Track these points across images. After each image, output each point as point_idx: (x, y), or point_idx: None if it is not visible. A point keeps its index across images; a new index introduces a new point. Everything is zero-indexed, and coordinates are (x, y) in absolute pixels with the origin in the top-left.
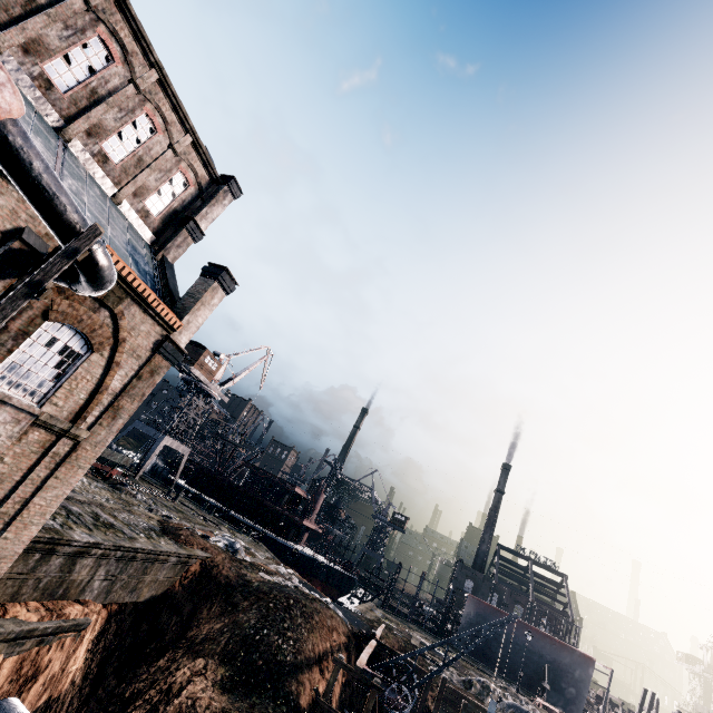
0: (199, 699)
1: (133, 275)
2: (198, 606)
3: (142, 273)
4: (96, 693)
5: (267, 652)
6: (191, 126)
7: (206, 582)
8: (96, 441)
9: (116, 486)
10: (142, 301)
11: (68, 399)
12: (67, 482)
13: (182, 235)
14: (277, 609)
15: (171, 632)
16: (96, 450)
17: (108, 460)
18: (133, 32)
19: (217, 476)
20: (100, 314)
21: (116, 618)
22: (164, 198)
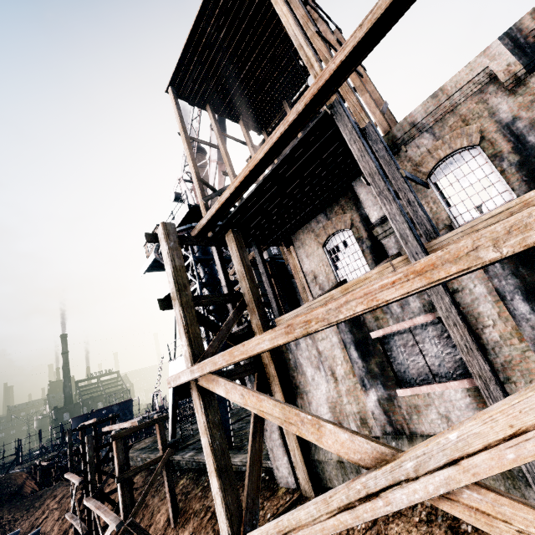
0: None
1: None
2: None
3: None
4: None
5: (8, 492)
6: None
7: None
8: None
9: None
10: None
11: None
12: None
13: None
14: None
15: None
16: None
17: None
18: None
19: None
20: None
21: None
22: None
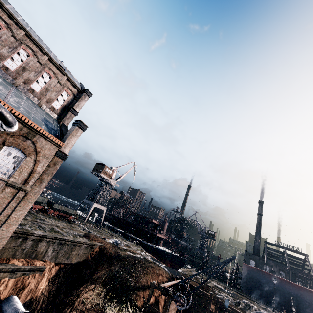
0: (87, 298)
1: (36, 126)
2: (98, 265)
3: (49, 128)
4: (55, 300)
5: (121, 281)
6: (65, 73)
7: (101, 255)
8: (34, 192)
9: (70, 222)
10: (43, 136)
11: (20, 175)
12: (25, 208)
13: (69, 114)
14: (129, 264)
15: (86, 276)
16: (35, 196)
17: (67, 212)
18: (35, 44)
19: (121, 219)
20: (27, 142)
21: (63, 270)
22: (60, 102)
